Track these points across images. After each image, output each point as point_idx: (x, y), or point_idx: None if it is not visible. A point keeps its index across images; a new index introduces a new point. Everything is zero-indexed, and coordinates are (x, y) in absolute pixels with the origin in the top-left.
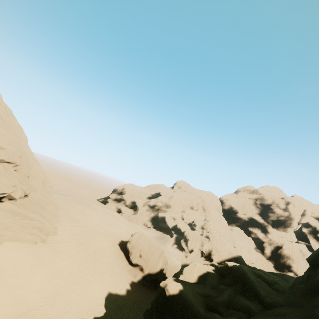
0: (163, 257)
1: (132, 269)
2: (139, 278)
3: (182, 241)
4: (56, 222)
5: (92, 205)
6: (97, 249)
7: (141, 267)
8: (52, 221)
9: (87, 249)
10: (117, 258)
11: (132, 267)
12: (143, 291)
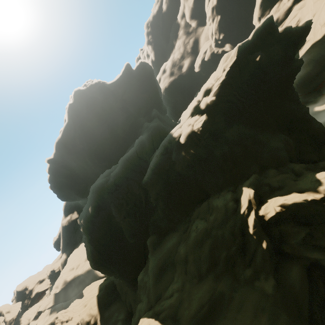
0: None
1: None
2: None
3: None
4: None
5: None
6: None
7: None
8: None
9: None
10: None
11: None
12: None
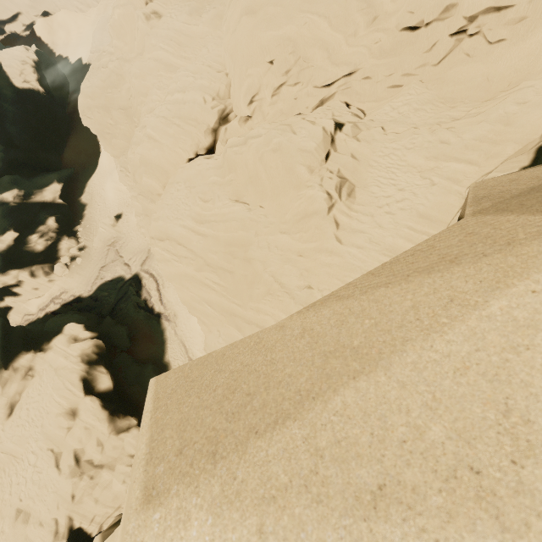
0: None
1: None
2: None
3: None
4: None
5: None
6: None
7: None
8: None
9: None
10: None
11: None
12: None
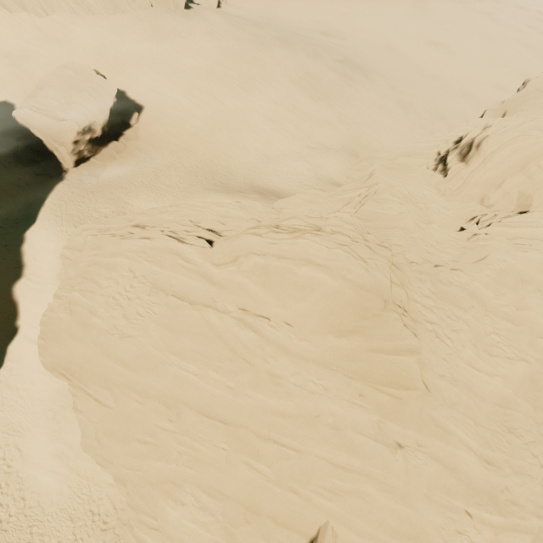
0: (60, 128)
1: None
2: None
3: None
4: (70, 12)
5: (248, 54)
6: (51, 58)
7: None
8: (54, 3)
9: (41, 49)
10: None
11: None
12: (4, 120)
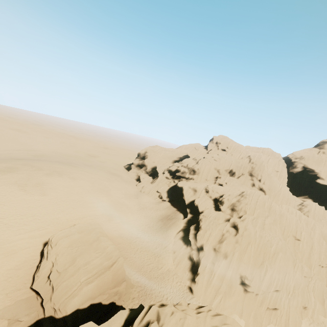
0: (112, 273)
1: (24, 303)
2: (23, 326)
3: (192, 229)
4: None
5: (71, 176)
6: None
7: (43, 299)
8: None
9: None
10: (4, 278)
11: (32, 294)
12: None
